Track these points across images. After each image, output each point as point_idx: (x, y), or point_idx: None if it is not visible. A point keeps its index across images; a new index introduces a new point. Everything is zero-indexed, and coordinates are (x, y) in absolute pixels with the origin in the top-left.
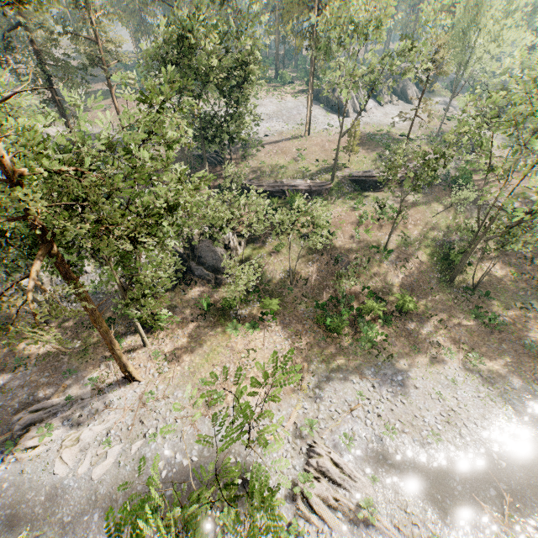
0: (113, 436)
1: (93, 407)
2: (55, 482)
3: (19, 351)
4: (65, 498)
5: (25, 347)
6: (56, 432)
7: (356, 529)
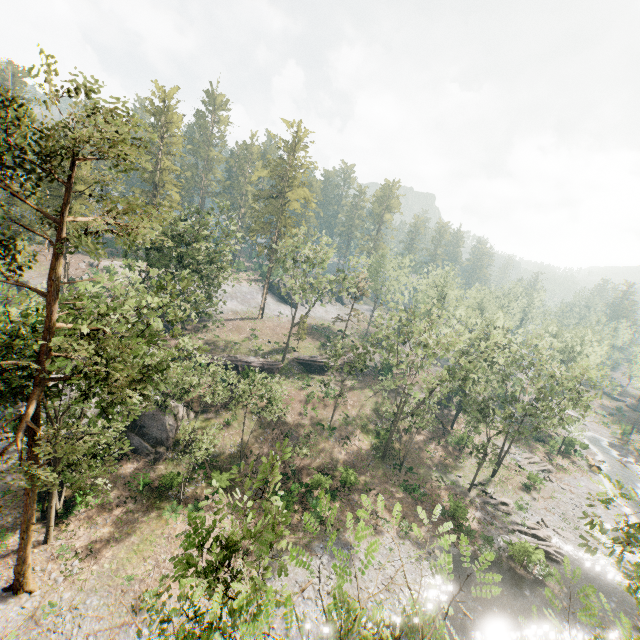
0: None
1: None
2: None
3: None
4: None
5: None
6: None
7: None
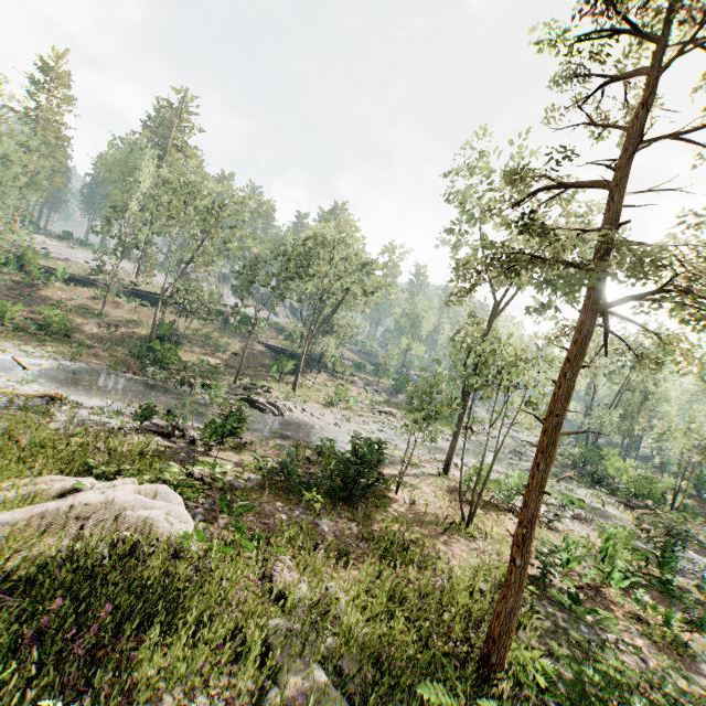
0: None
1: None
2: None
3: None
4: None
5: None
6: None
7: None
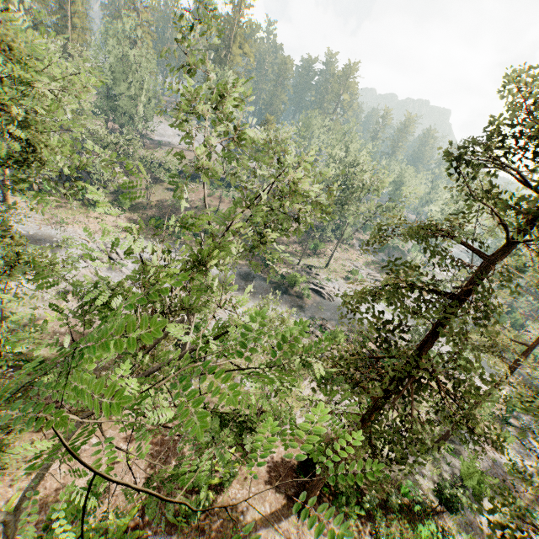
0: None
1: None
2: None
3: None
4: None
5: None
6: None
7: (111, 270)
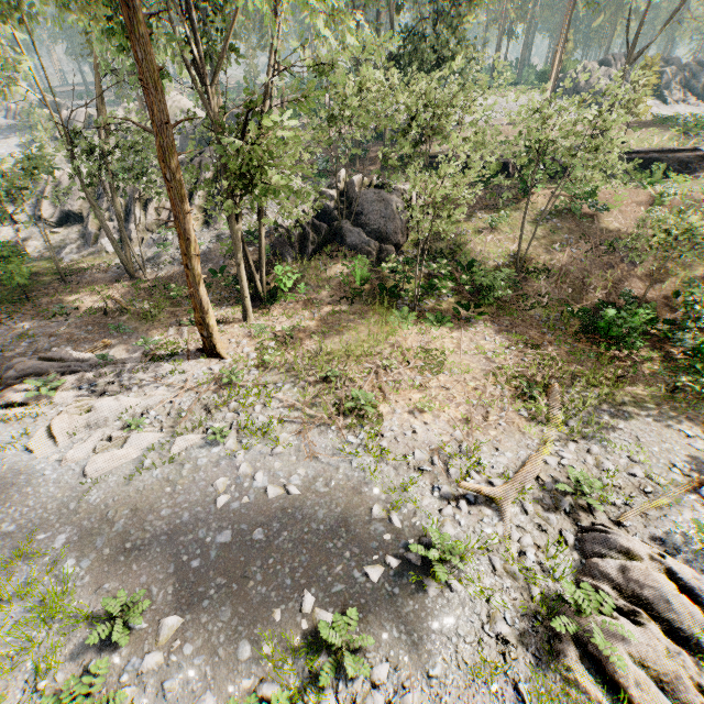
0: (149, 419)
1: (136, 376)
2: (24, 462)
3: (68, 302)
4: (25, 493)
5: (78, 299)
6: (64, 394)
7: None
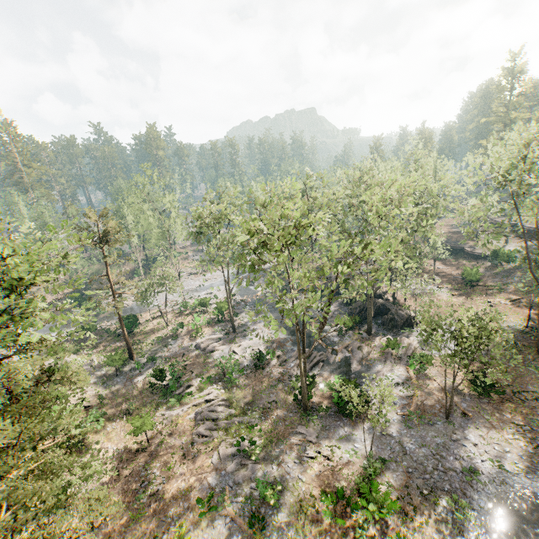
0: None
1: None
2: None
3: None
4: None
5: None
6: None
7: None
